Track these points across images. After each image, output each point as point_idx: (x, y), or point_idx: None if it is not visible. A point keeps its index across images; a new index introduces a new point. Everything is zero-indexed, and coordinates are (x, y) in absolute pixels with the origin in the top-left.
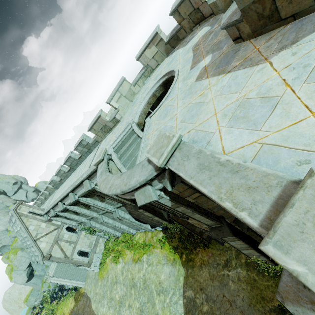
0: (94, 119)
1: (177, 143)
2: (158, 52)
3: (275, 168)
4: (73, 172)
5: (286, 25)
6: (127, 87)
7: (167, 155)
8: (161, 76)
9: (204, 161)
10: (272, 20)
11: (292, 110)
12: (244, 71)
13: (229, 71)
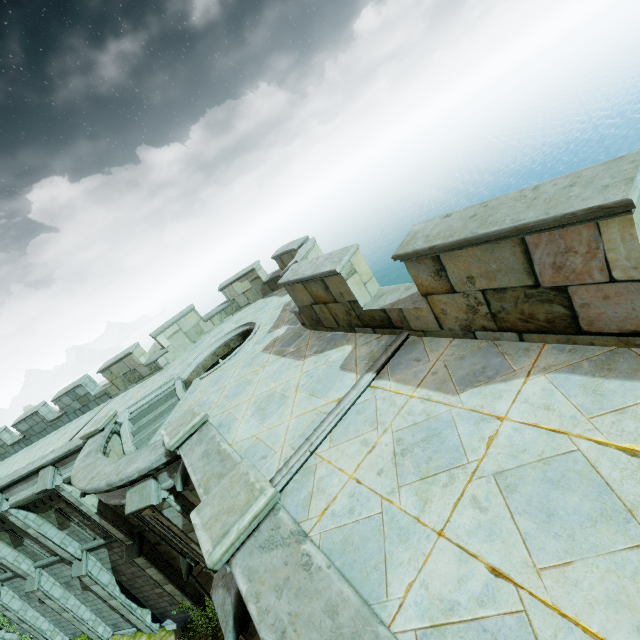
0: (119, 355)
1: (200, 423)
2: (251, 289)
3: (251, 460)
4: (25, 448)
5: (329, 332)
6: (193, 320)
7: (183, 435)
8: (242, 323)
9: (210, 448)
10: (320, 324)
11: (285, 412)
12: (290, 361)
13: (285, 354)
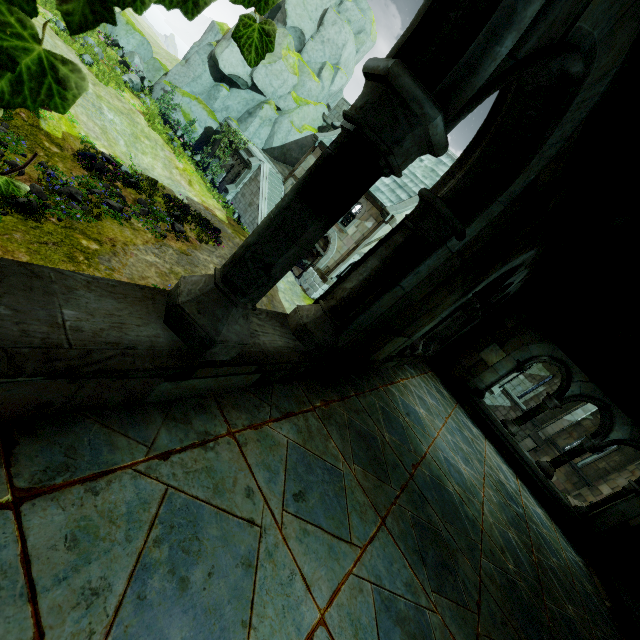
0: None
1: None
2: None
3: None
4: None
5: None
6: None
7: None
8: None
9: None
10: None
11: None
12: None
13: None
